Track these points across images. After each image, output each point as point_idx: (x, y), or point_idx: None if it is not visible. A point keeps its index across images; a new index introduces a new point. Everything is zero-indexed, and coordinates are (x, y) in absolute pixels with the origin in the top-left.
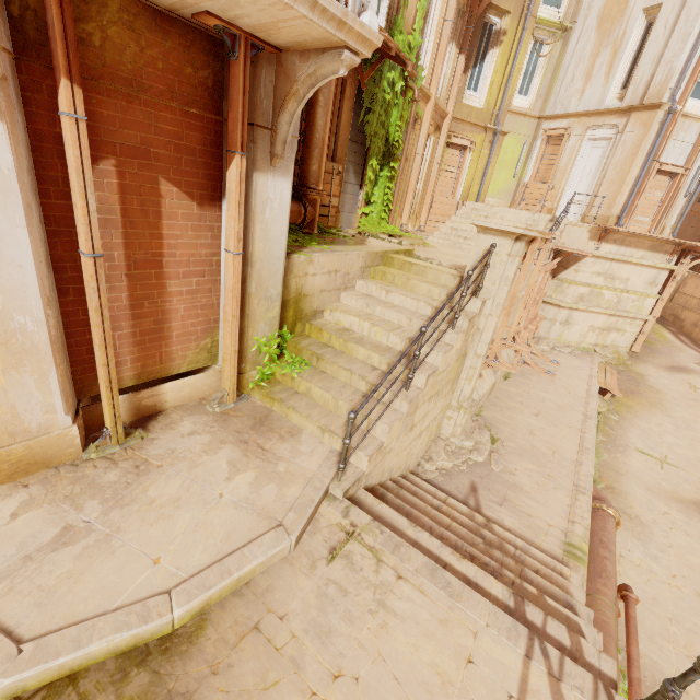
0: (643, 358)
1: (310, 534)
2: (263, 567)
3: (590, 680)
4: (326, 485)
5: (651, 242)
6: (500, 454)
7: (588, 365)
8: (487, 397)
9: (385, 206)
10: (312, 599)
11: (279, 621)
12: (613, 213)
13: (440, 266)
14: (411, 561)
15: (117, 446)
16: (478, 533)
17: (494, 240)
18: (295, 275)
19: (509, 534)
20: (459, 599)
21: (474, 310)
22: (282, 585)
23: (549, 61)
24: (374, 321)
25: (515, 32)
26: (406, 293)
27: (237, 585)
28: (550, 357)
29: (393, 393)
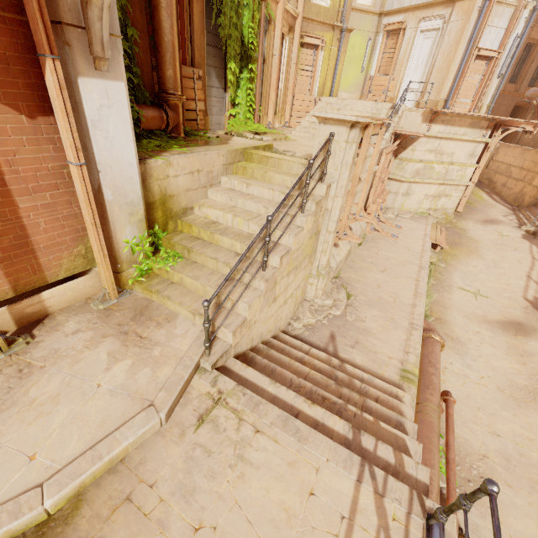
0: (465, 216)
1: (181, 406)
2: (135, 444)
3: (407, 492)
4: (195, 362)
5: (471, 120)
6: (354, 306)
7: (424, 226)
8: (344, 262)
9: (249, 106)
10: (180, 464)
11: (149, 489)
12: (441, 98)
13: (293, 157)
14: (268, 416)
15: (1, 355)
16: (333, 374)
17: (333, 129)
18: (156, 178)
19: (358, 370)
20: (306, 442)
21: (321, 194)
22: (154, 456)
23: None
24: (236, 212)
25: None
26: (263, 185)
27: (112, 464)
28: (395, 223)
29: (251, 275)
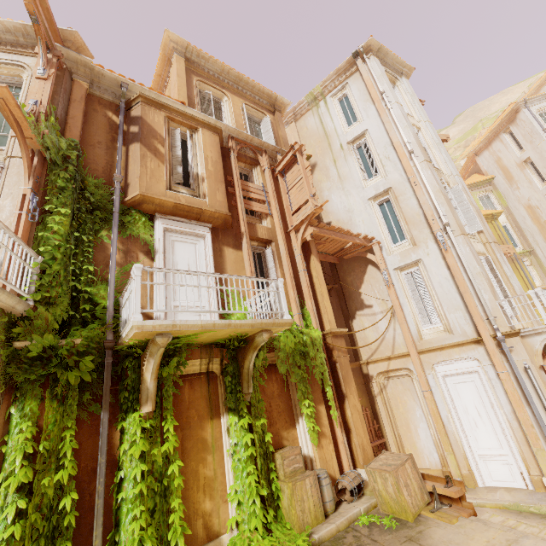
0: None
1: None
2: None
3: None
4: None
5: None
6: None
7: None
8: None
9: None
10: None
11: None
12: None
13: None
14: None
15: None
16: None
17: None
18: None
19: None
20: None
21: None
22: None
23: (533, 264)
24: None
25: (514, 266)
26: None
27: None
28: None
29: None
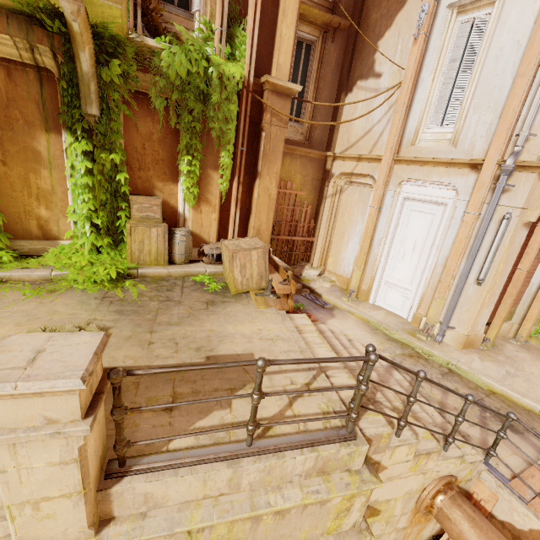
0: None
1: None
2: None
3: None
4: None
5: None
6: None
7: None
8: None
9: None
10: None
11: None
12: None
13: None
14: None
15: (491, 347)
16: None
17: None
18: None
19: None
20: None
21: None
22: None
23: None
24: None
25: None
26: None
27: None
28: None
29: None
